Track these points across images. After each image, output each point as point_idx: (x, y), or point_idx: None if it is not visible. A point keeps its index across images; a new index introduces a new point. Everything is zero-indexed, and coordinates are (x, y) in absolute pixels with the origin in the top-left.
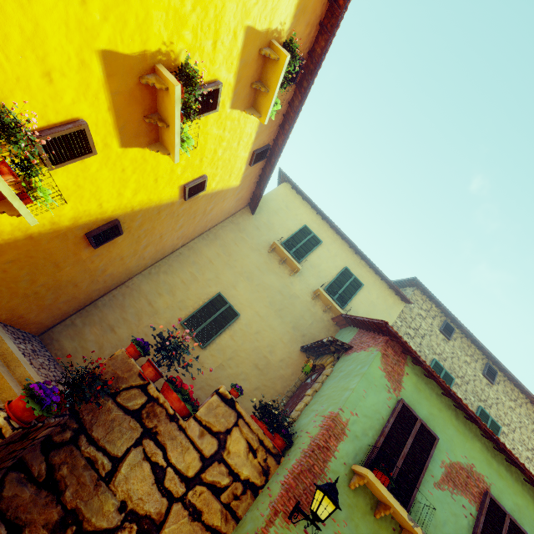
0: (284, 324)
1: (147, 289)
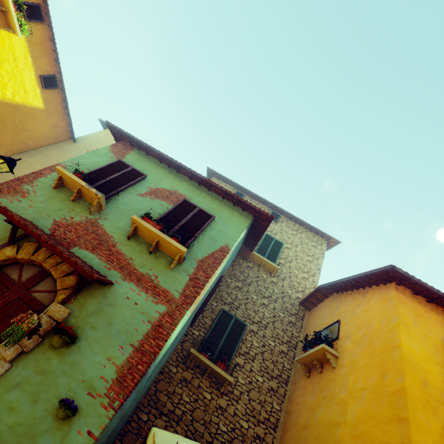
0: None
1: None
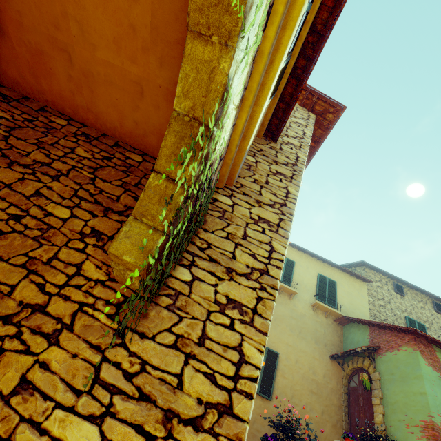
0: (309, 343)
1: None
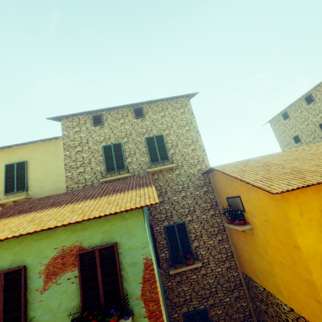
0: None
1: None
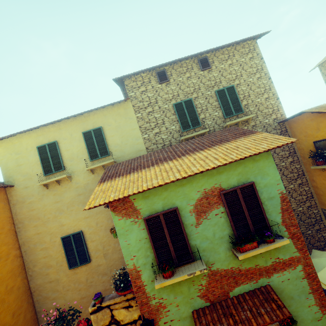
0: None
1: (40, 281)
